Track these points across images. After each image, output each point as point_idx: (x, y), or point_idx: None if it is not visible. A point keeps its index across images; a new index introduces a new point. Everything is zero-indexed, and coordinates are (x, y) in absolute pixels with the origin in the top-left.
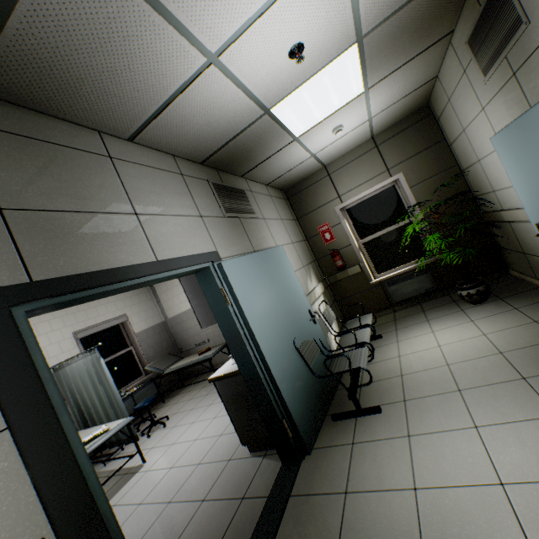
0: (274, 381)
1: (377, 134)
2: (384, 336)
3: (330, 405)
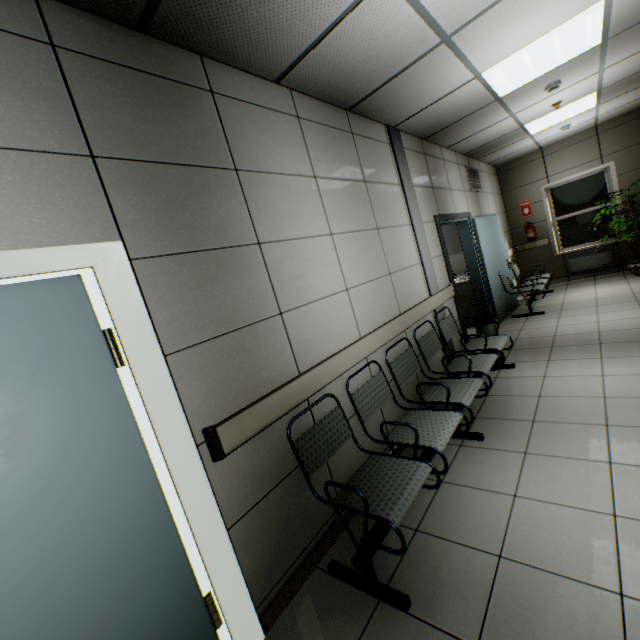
0: (488, 285)
1: (601, 123)
2: (554, 291)
3: (509, 315)
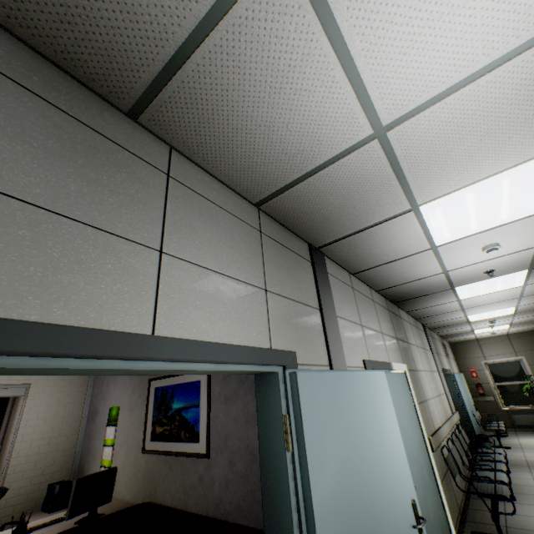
0: (469, 418)
1: (510, 333)
2: (509, 436)
3: None
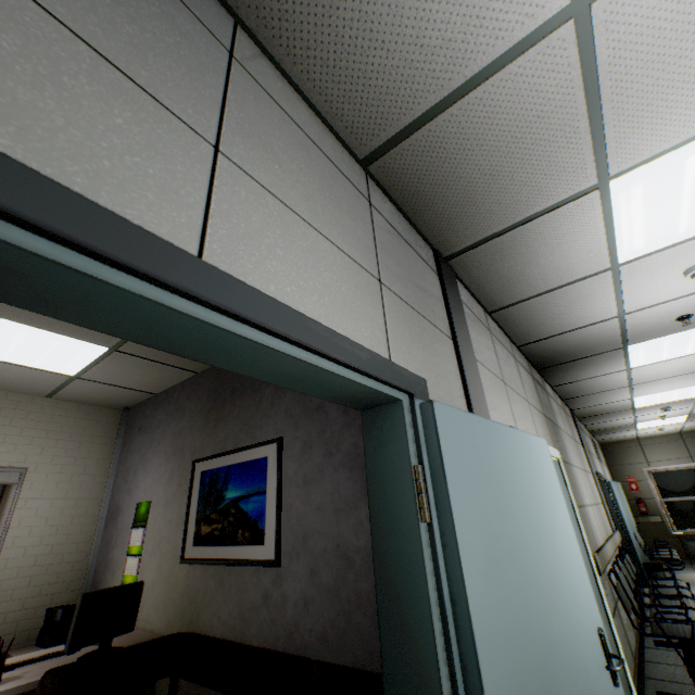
0: (631, 543)
1: (683, 431)
2: (683, 570)
3: None
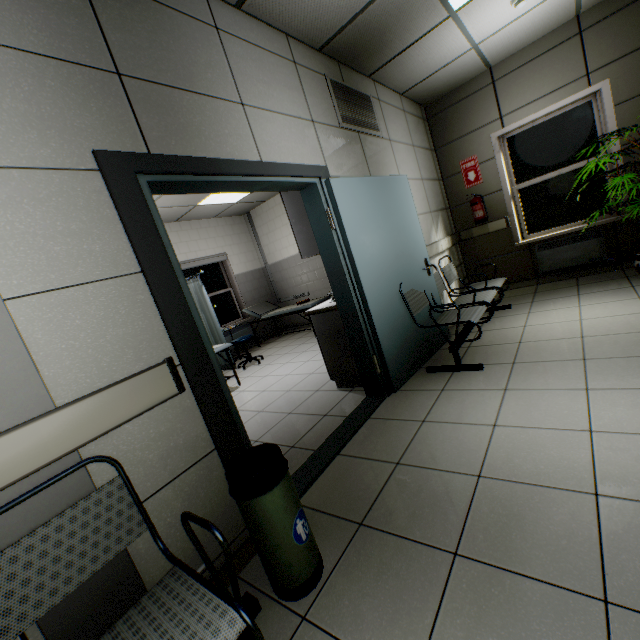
0: (370, 317)
1: (587, 10)
2: (514, 307)
3: (428, 361)
